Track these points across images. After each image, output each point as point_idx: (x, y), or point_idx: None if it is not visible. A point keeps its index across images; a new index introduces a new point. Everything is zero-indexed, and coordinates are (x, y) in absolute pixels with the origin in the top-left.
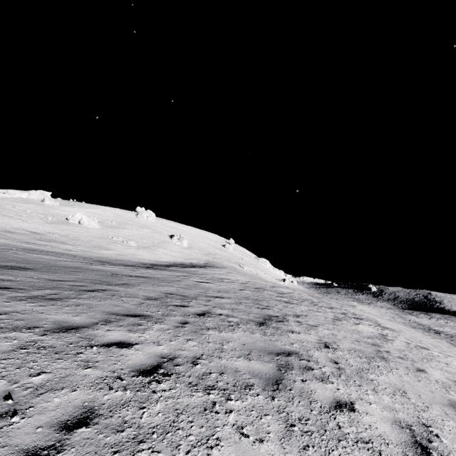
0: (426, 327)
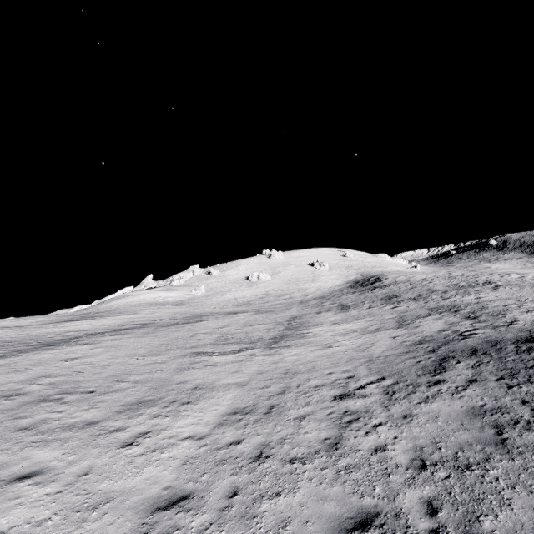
0: None
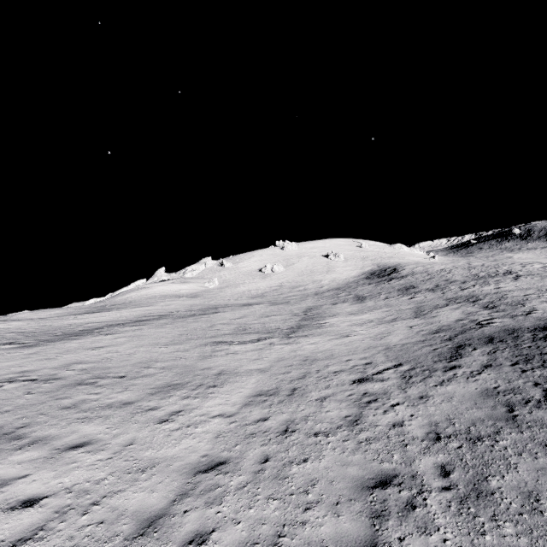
0: None
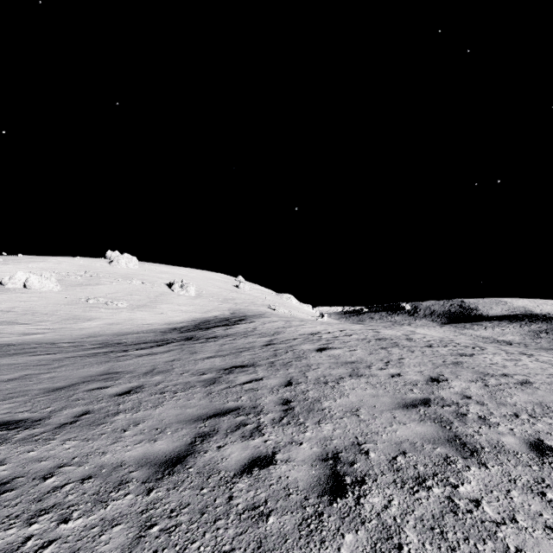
0: (492, 339)
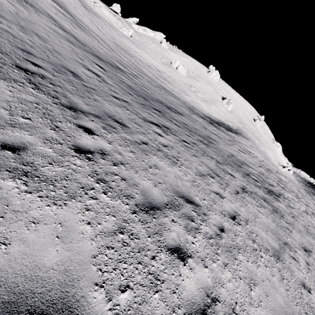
0: None
